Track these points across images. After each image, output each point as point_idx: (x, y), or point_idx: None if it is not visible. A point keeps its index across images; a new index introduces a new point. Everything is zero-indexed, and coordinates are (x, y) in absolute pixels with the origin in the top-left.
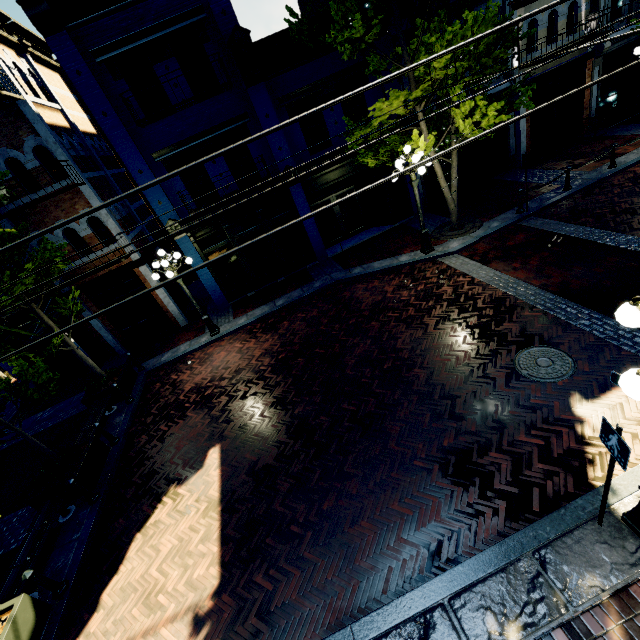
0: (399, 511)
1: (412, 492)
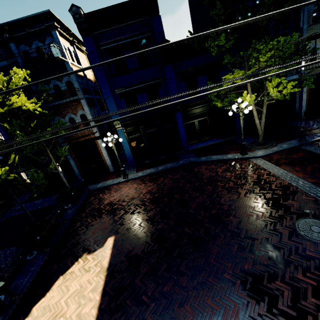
0: (211, 305)
1: (221, 294)
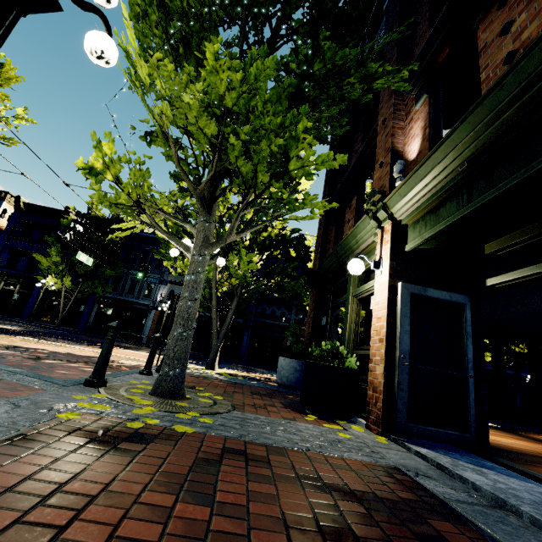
0: None
1: None
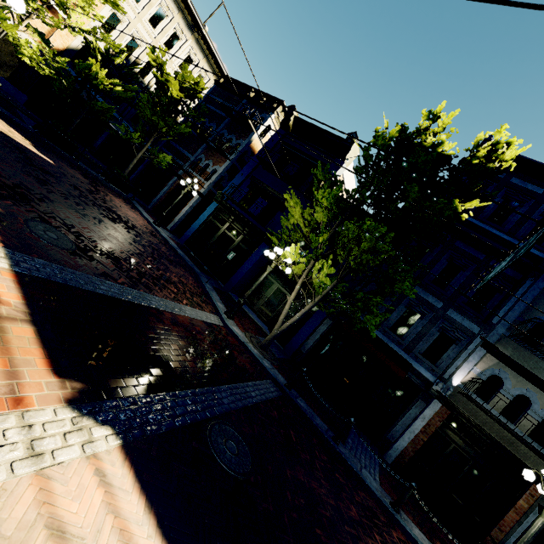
0: None
1: None
